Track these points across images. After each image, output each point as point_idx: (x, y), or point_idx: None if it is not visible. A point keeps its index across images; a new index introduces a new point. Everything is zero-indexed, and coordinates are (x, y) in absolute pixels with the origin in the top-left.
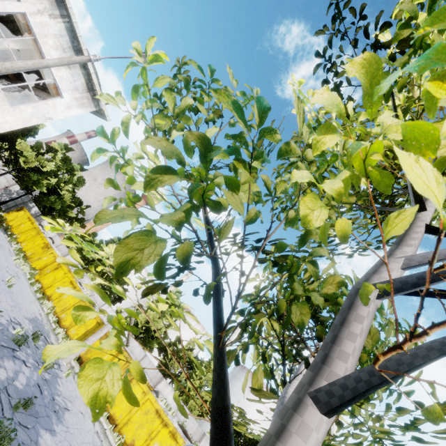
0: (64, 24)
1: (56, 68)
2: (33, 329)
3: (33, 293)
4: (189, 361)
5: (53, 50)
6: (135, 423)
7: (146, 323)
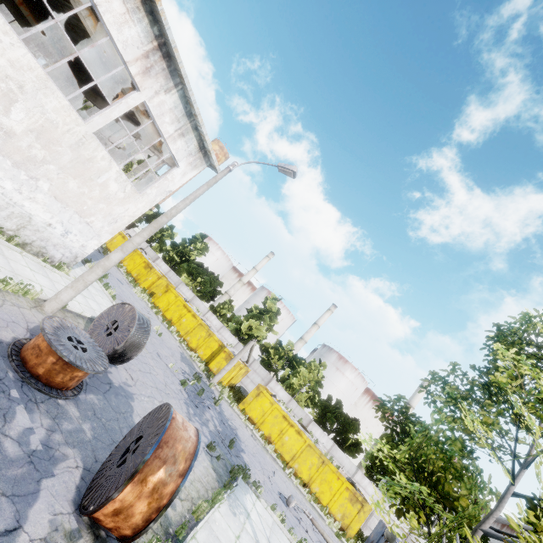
0: (177, 92)
1: (172, 142)
2: (189, 369)
3: (163, 325)
4: (287, 356)
5: (169, 126)
6: (269, 423)
7: (248, 329)
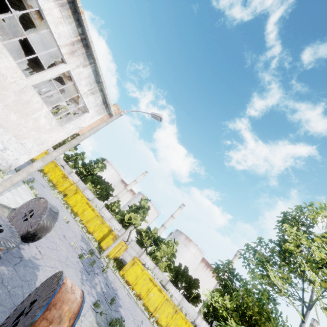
0: (91, 68)
1: (86, 97)
2: (86, 246)
3: (70, 215)
4: (153, 237)
5: (84, 87)
6: (140, 284)
7: (129, 219)
